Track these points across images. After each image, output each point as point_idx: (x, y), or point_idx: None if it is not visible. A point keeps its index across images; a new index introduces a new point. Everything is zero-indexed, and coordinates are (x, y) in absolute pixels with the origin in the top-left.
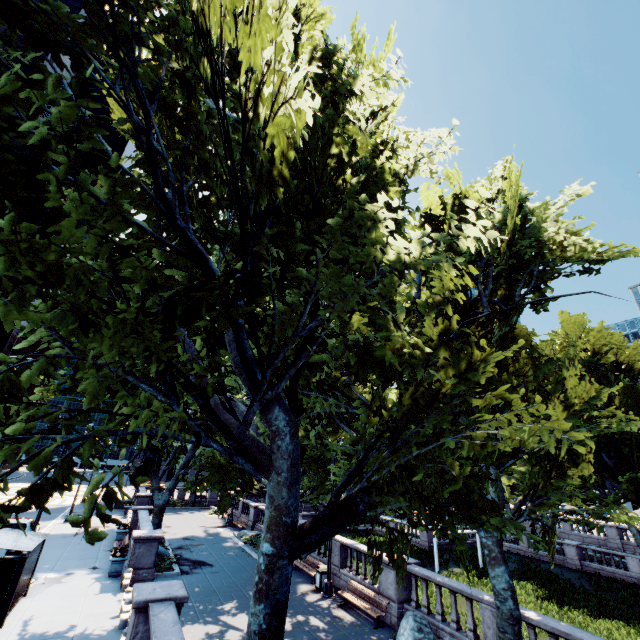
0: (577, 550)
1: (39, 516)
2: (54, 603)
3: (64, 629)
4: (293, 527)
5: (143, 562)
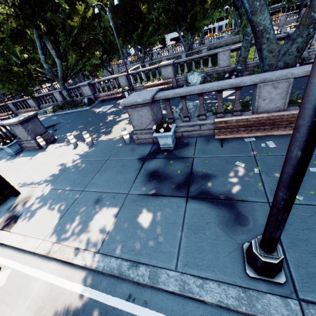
0: (167, 60)
1: None
2: (18, 174)
3: (63, 165)
4: None
5: (38, 132)
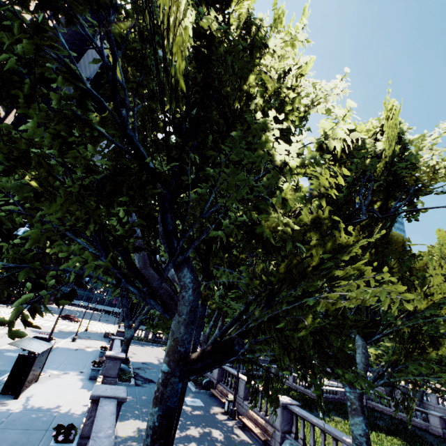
0: (440, 420)
1: (51, 333)
2: (52, 389)
3: (53, 407)
4: (185, 355)
5: (110, 373)
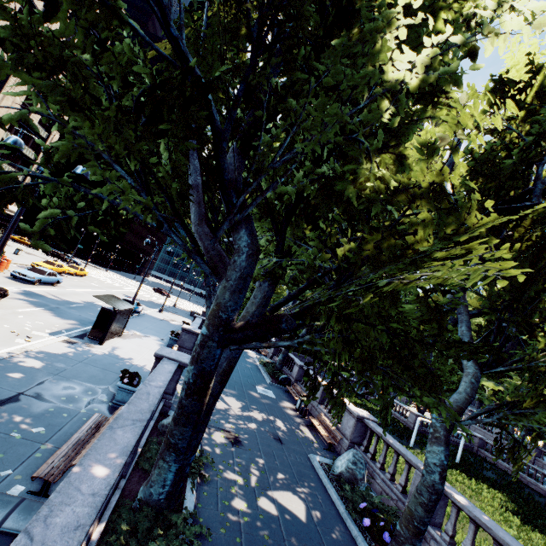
0: None
1: (135, 297)
2: (132, 346)
3: (131, 359)
4: (227, 323)
5: (186, 345)
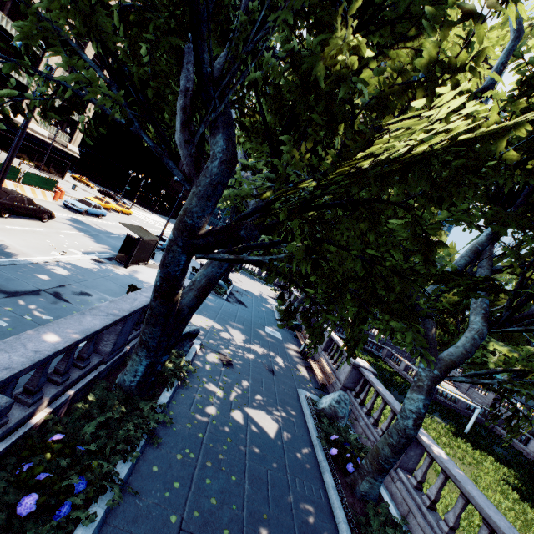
0: None
1: (163, 232)
2: (155, 274)
3: (149, 283)
4: (192, 229)
5: None
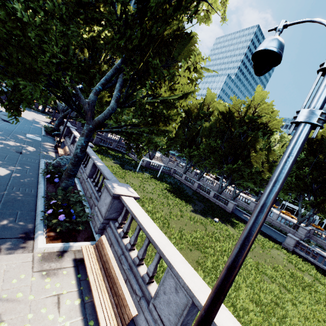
0: (198, 185)
1: None
2: None
3: None
4: None
5: None
